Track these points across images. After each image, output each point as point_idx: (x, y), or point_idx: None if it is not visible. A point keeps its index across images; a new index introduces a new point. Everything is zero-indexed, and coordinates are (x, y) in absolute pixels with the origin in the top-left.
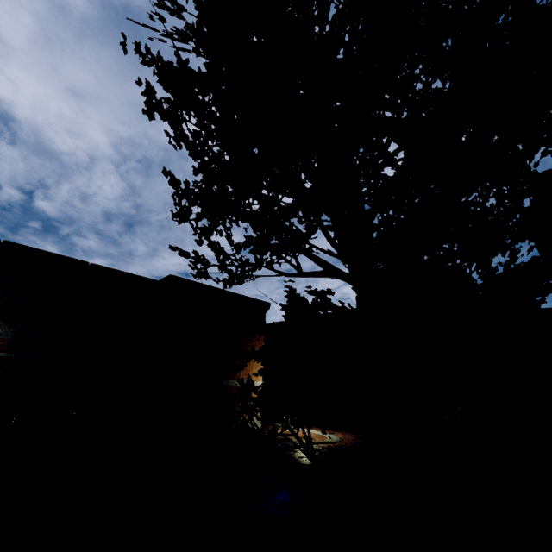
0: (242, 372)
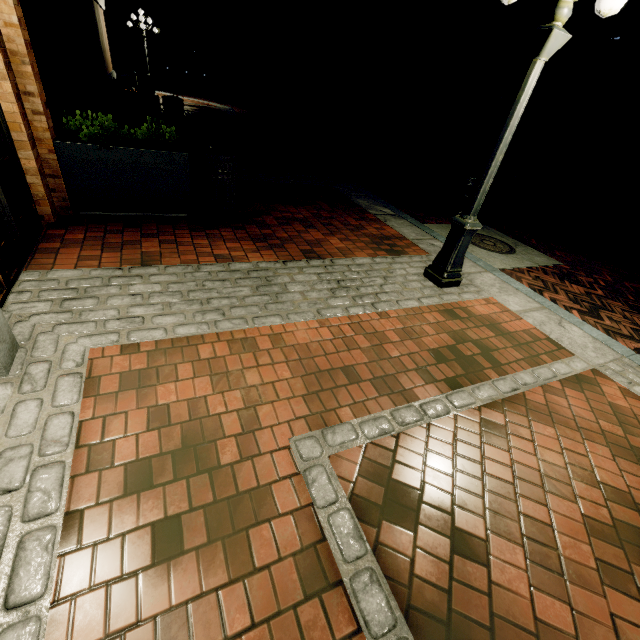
0: None
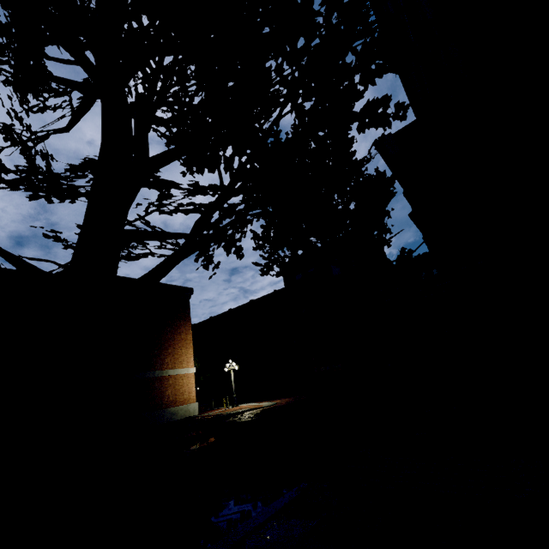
0: (170, 361)
